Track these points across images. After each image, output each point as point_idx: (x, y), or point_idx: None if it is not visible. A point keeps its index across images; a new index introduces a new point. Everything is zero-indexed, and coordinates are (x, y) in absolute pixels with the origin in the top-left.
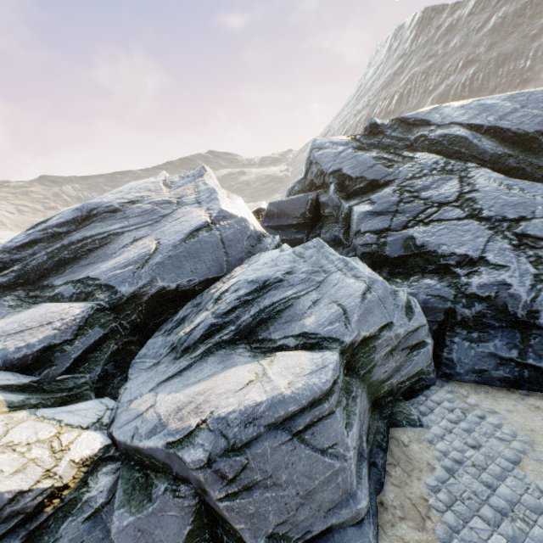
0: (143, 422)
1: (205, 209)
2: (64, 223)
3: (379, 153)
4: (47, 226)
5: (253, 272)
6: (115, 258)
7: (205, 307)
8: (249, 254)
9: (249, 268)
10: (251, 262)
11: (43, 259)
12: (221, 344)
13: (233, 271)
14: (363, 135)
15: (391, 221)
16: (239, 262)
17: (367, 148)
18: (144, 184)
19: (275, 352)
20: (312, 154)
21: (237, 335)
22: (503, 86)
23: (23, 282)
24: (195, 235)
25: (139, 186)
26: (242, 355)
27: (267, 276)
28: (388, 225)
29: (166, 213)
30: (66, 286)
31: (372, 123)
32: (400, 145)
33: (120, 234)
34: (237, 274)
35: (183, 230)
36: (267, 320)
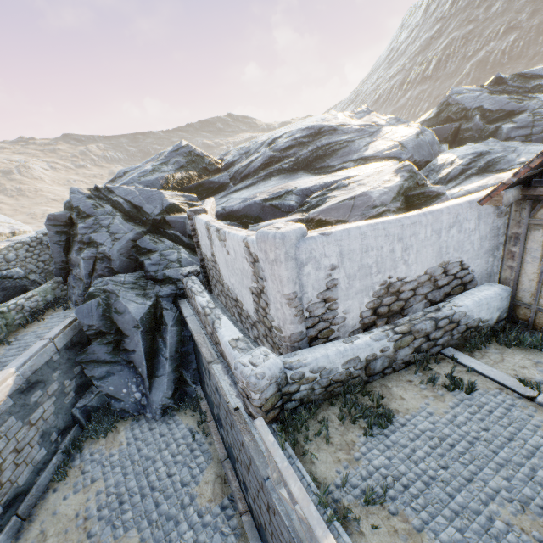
0: (466, 190)
1: (403, 127)
2: (306, 136)
3: (510, 96)
4: (295, 137)
5: (463, 153)
6: (367, 150)
7: (442, 169)
8: (439, 152)
9: (456, 153)
10: (451, 152)
11: (307, 155)
12: (472, 175)
13: (439, 158)
14: (489, 85)
15: (531, 130)
16: (436, 155)
17: (495, 94)
18: (332, 116)
19: (509, 171)
20: (451, 98)
21: (478, 172)
22: (542, 54)
23: (296, 169)
24: (418, 137)
25: (330, 117)
26: (491, 174)
27: (480, 150)
28: (530, 132)
29: (373, 131)
30: (346, 164)
31: (498, 77)
32: (520, 91)
33: (351, 142)
34: (447, 157)
35: (407, 135)
36: (491, 166)
